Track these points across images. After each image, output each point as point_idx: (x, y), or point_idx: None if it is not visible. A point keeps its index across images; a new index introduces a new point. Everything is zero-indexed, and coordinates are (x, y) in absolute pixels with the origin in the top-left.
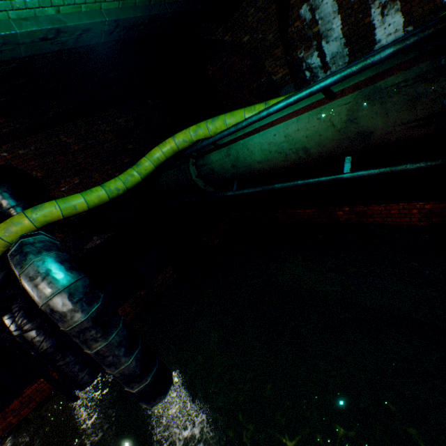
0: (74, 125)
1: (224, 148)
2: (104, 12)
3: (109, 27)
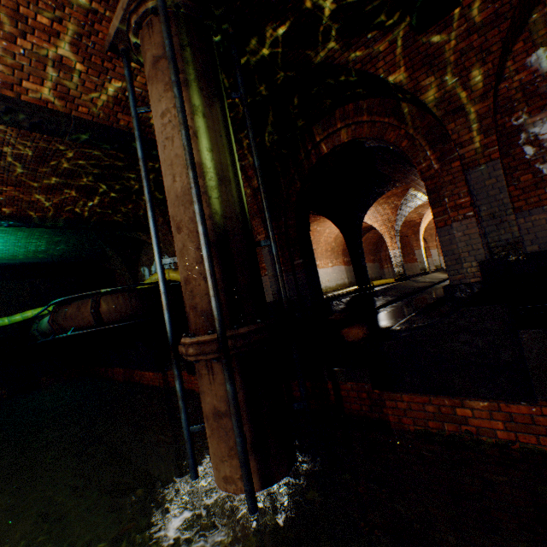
0: (5, 282)
1: (43, 319)
2: (18, 259)
3: (20, 263)
